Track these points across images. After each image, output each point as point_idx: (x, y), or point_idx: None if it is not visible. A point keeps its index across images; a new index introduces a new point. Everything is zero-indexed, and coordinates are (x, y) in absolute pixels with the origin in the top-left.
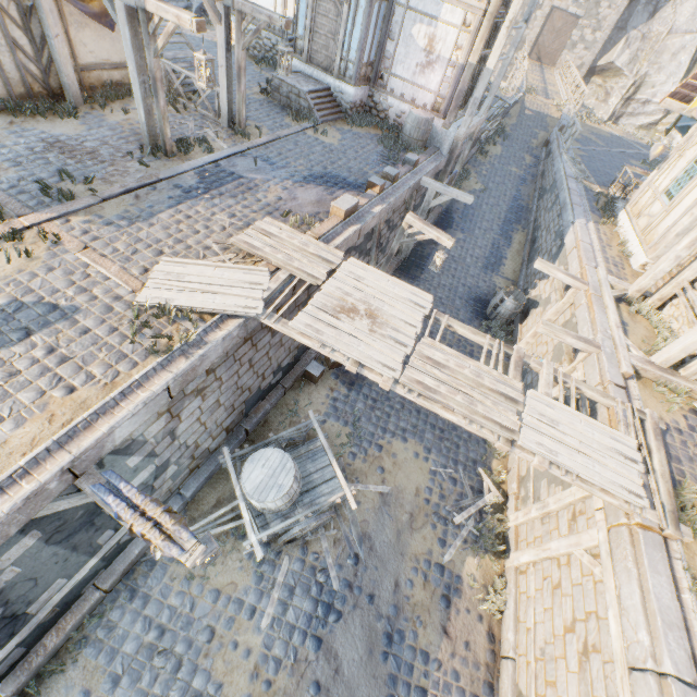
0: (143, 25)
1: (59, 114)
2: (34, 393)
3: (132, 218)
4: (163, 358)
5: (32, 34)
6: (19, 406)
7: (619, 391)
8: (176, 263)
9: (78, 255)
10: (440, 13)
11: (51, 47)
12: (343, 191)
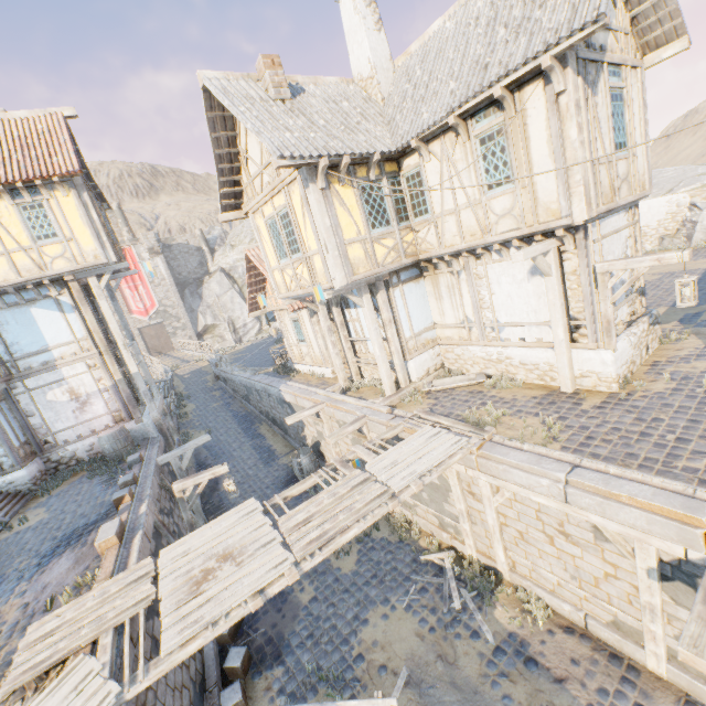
0: None
1: None
2: None
3: None
4: None
5: None
6: None
7: (396, 419)
8: None
9: None
10: (64, 375)
11: None
12: (95, 531)
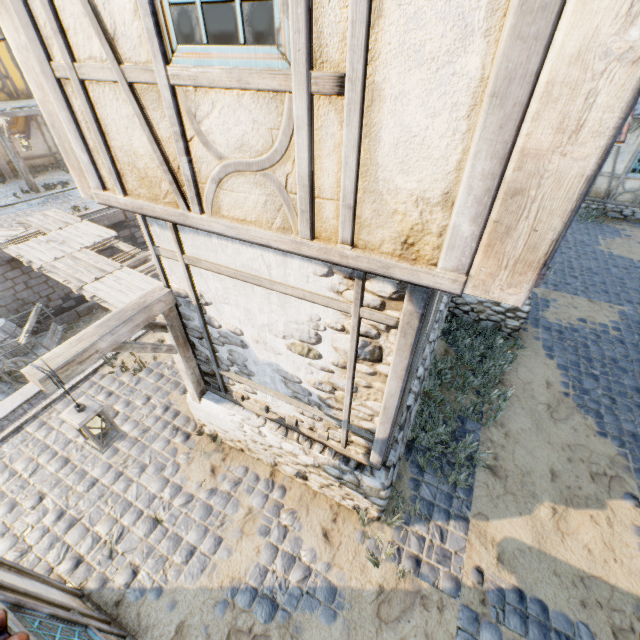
0: (0, 130)
1: None
2: None
3: None
4: None
5: None
6: None
7: None
8: None
9: None
10: None
11: None
12: None
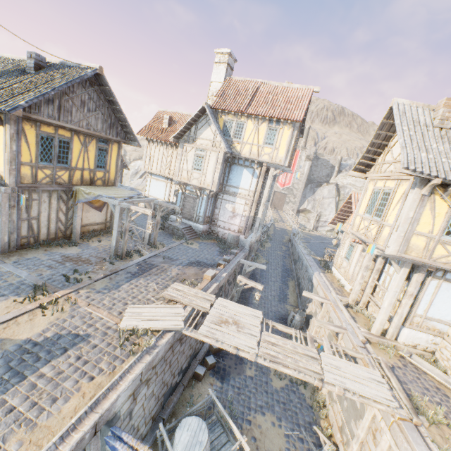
0: (127, 213)
1: (69, 245)
2: (72, 382)
3: (110, 288)
4: (138, 355)
5: (68, 215)
6: (65, 390)
7: (363, 349)
8: (136, 307)
9: (86, 308)
10: (236, 200)
11: (74, 219)
12: (206, 268)
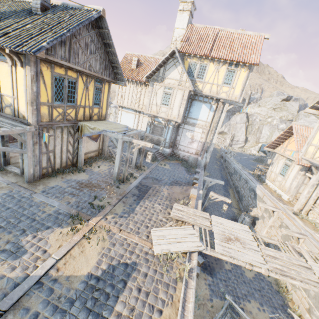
0: (128, 145)
1: (78, 171)
2: (147, 318)
3: (127, 212)
4: (184, 281)
5: (74, 147)
6: None
7: None
8: (157, 230)
9: (120, 234)
10: (194, 129)
11: (79, 150)
12: (185, 186)
